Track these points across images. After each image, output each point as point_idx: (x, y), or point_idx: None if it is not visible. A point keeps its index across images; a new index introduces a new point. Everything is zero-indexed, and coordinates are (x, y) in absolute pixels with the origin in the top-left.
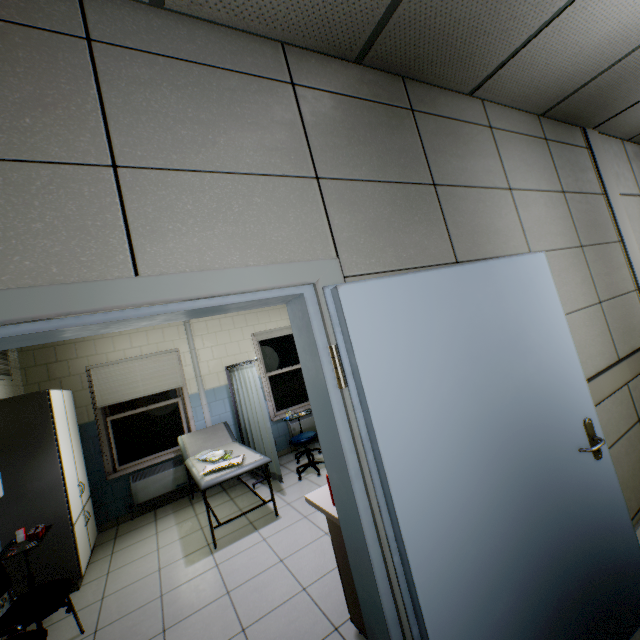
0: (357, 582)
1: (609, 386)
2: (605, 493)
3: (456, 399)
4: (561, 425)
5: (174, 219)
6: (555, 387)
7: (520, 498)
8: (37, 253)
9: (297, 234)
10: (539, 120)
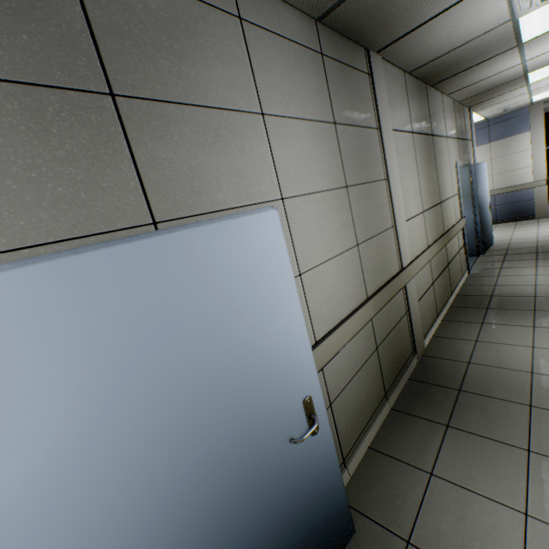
0: None
1: (352, 330)
2: (318, 463)
3: (92, 461)
4: (275, 417)
5: None
6: (272, 376)
7: (205, 533)
8: None
9: None
10: (317, 26)
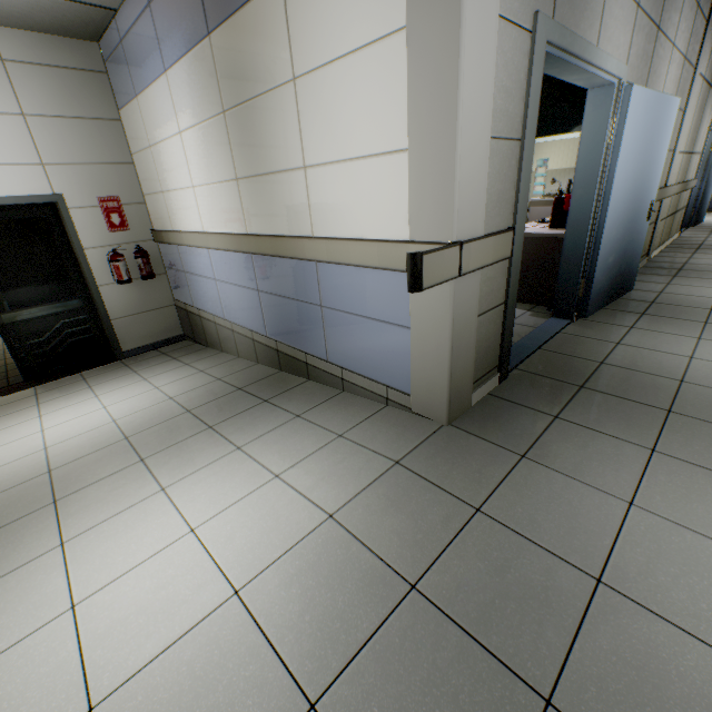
0: (566, 243)
1: None
2: (642, 238)
3: (633, 166)
4: (646, 199)
5: (609, 17)
6: (652, 180)
7: (628, 223)
8: (588, 23)
9: (624, 45)
10: None
